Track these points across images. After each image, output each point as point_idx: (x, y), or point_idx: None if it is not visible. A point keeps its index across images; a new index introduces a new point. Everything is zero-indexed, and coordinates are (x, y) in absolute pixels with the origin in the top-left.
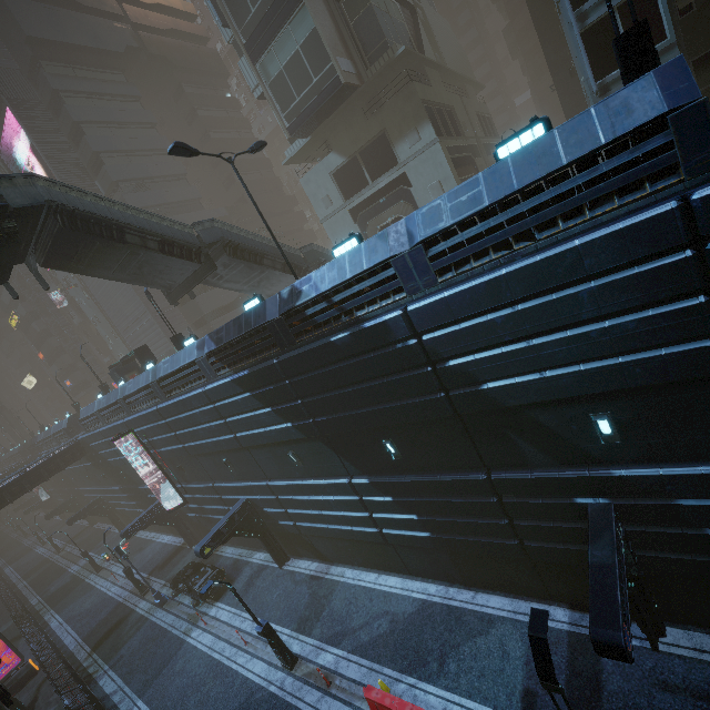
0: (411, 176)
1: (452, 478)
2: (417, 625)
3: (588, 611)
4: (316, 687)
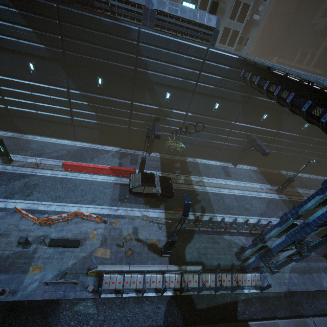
0: None
1: (119, 100)
2: (80, 152)
3: (136, 150)
4: (30, 167)
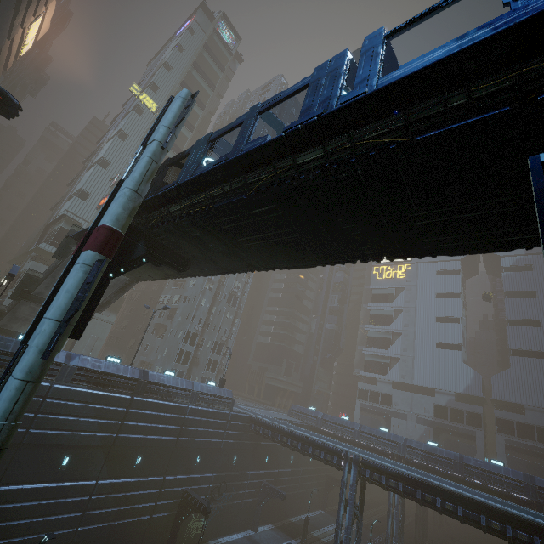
0: (90, 324)
1: (153, 478)
2: None
3: None
4: None
